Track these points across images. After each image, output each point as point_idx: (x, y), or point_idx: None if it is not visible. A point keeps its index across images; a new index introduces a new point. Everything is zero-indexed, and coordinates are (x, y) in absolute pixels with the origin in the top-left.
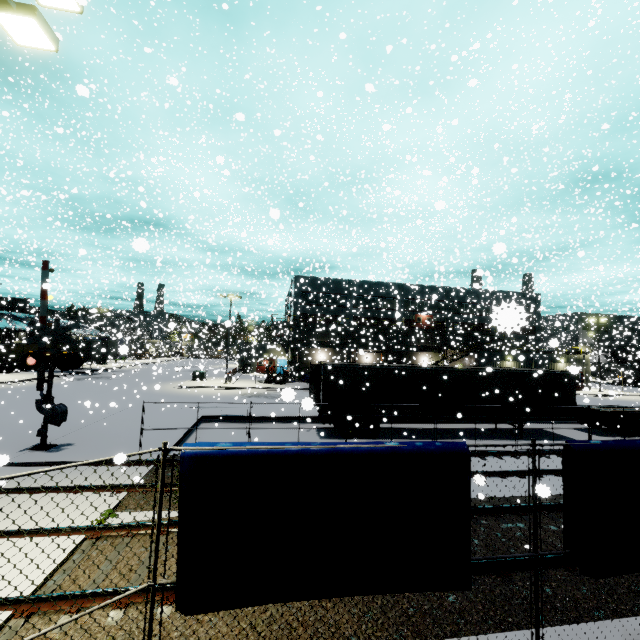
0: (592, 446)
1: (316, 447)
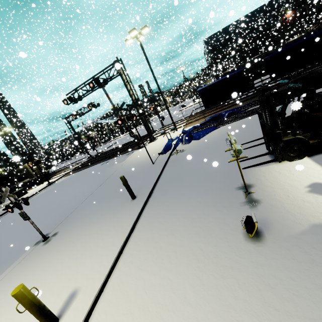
0: (271, 55)
1: (216, 81)
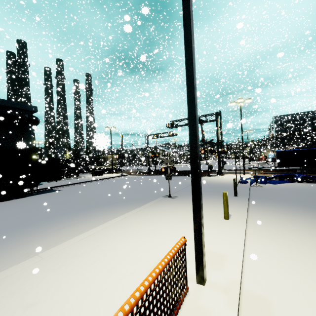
0: None
1: (295, 149)
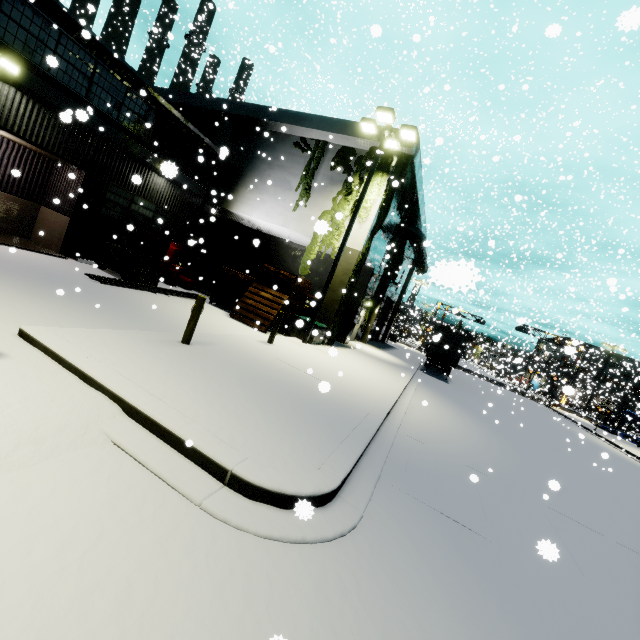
0: None
1: None
